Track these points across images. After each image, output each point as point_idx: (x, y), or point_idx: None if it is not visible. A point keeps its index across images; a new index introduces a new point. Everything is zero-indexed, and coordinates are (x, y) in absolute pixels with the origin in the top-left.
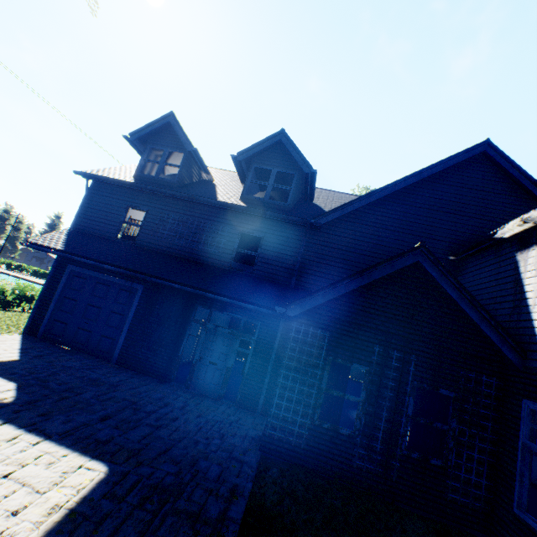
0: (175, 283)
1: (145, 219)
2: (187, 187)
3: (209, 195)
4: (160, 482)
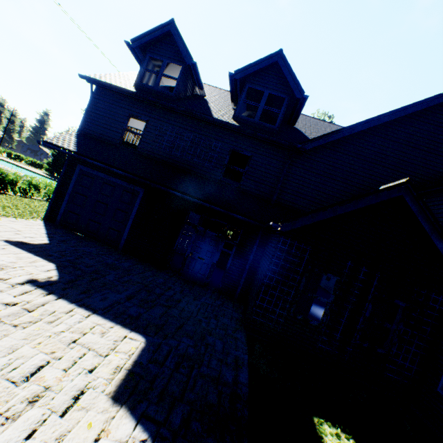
0: (175, 191)
1: (145, 129)
2: (183, 101)
3: (204, 111)
4: (185, 352)
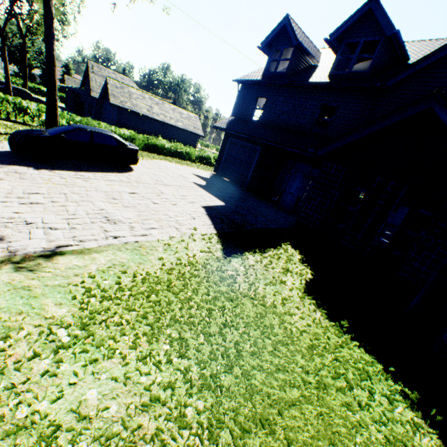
0: (272, 143)
1: (265, 105)
2: (293, 75)
3: (304, 79)
4: (239, 212)
